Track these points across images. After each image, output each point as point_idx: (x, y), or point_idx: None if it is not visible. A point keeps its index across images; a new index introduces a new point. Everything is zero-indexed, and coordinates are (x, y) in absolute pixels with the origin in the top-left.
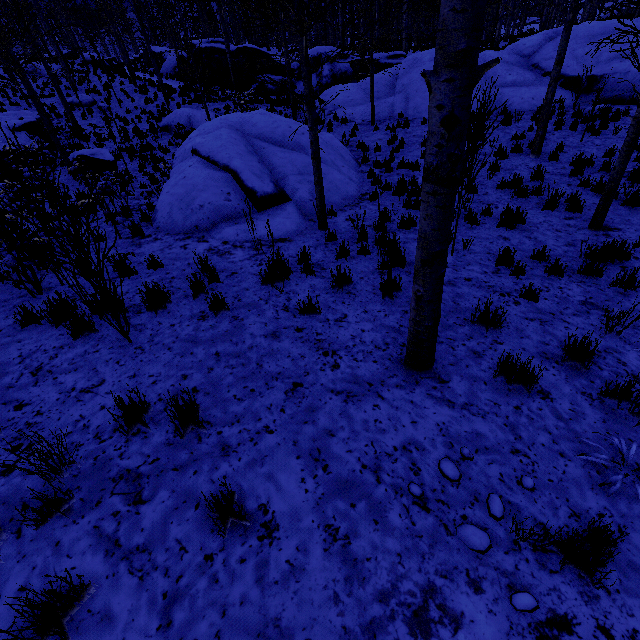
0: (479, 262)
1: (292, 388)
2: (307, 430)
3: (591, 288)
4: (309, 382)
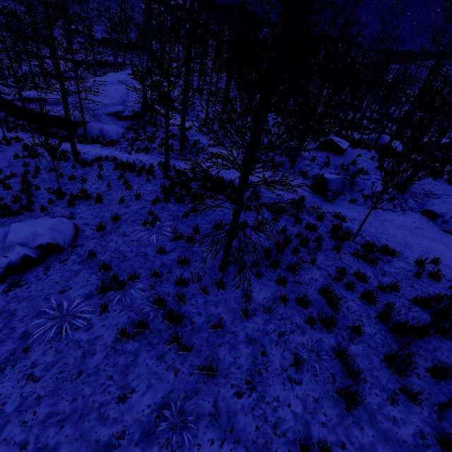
0: None
1: None
2: None
3: None
4: None
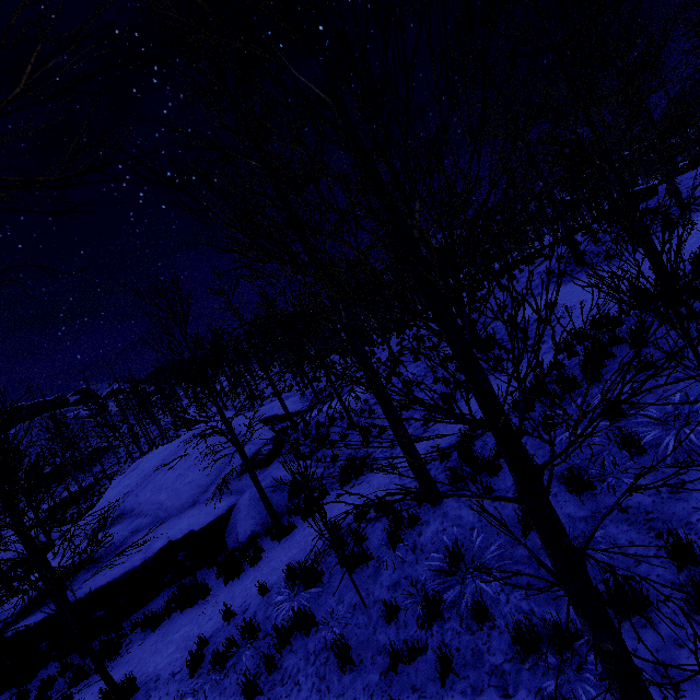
0: None
1: None
2: None
3: None
4: None
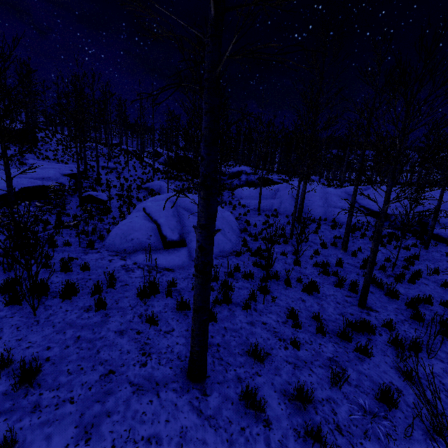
0: (278, 313)
1: (107, 373)
2: (95, 407)
3: (340, 349)
4: (120, 372)
